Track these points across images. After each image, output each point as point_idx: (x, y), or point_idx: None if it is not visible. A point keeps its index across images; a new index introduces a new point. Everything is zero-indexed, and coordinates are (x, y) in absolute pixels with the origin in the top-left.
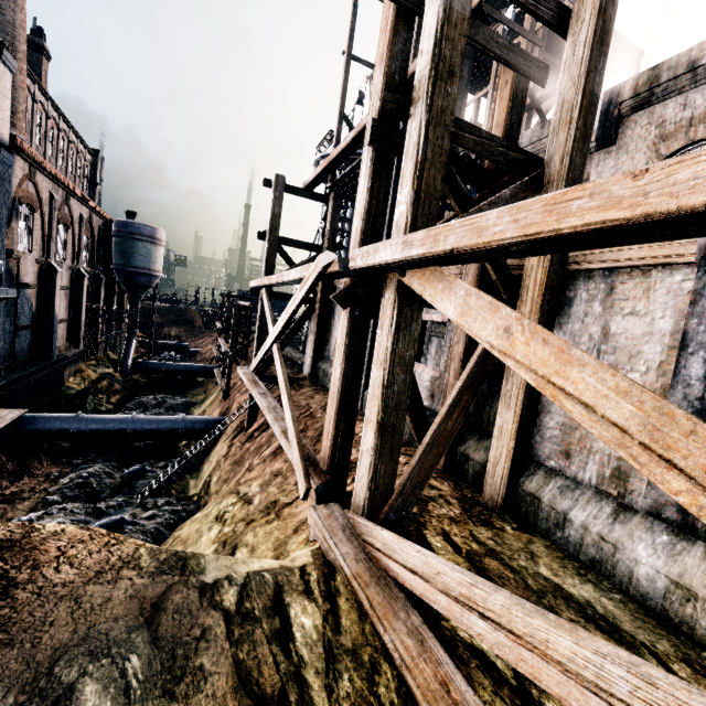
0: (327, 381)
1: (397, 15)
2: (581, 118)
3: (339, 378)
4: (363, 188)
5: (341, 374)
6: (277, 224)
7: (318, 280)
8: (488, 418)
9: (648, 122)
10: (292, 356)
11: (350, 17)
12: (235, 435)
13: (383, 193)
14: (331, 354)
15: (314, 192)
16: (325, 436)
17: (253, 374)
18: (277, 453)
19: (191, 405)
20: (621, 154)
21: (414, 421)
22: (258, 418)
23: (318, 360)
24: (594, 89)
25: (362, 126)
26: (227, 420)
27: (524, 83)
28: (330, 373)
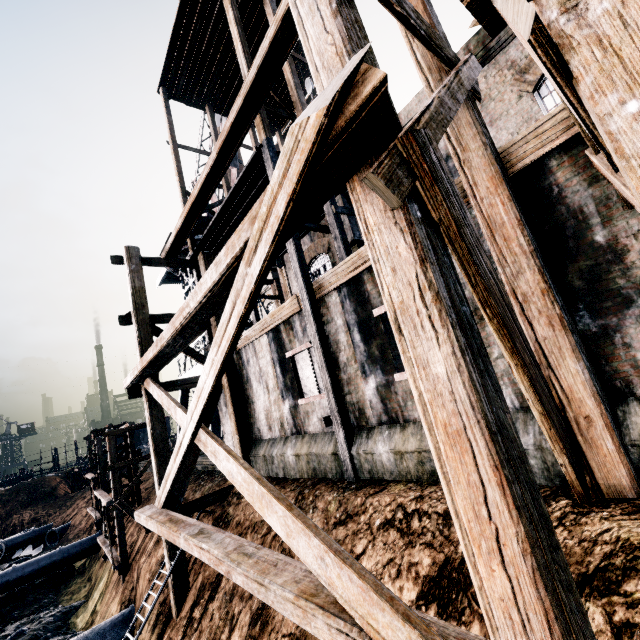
0: (274, 468)
1: None
2: None
3: (456, 371)
4: (319, 24)
5: (456, 357)
6: (143, 299)
7: (305, 181)
8: (633, 366)
9: (497, 71)
10: (205, 466)
11: (165, 115)
12: (158, 634)
13: (356, 28)
14: (264, 432)
15: (179, 259)
16: (483, 551)
17: (164, 511)
18: (257, 635)
19: (69, 613)
20: (487, 104)
21: (554, 425)
22: (191, 581)
23: (248, 448)
24: None
25: (226, 130)
26: (139, 616)
27: None
28: (276, 455)
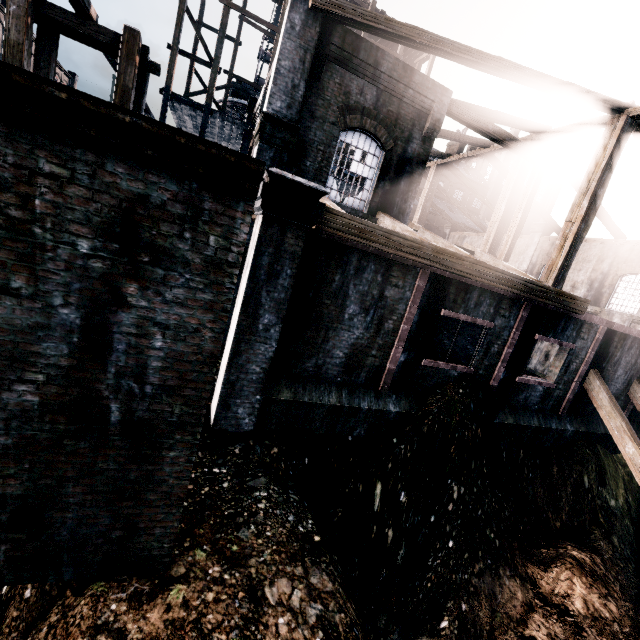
0: None
1: (39, 30)
2: (118, 98)
3: None
4: None
5: None
6: None
7: None
8: None
9: None
10: None
11: None
12: None
13: None
14: None
15: None
16: None
17: None
18: None
19: None
20: None
21: None
22: None
23: None
24: (126, 83)
25: None
26: None
27: (143, 73)
28: None
